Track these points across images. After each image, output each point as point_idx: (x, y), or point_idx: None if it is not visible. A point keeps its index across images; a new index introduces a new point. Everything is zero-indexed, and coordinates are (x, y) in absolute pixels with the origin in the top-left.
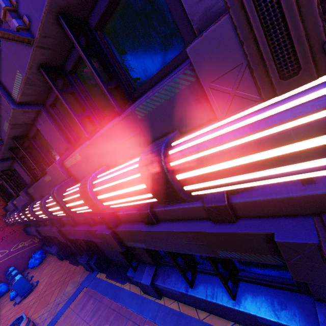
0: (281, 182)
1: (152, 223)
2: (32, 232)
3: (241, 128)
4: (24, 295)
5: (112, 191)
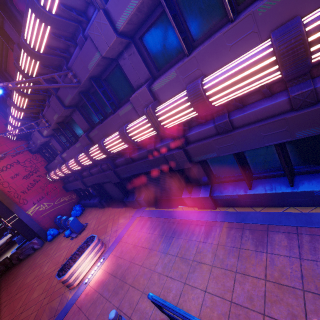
0: None
1: (227, 131)
2: (74, 186)
3: None
4: (78, 232)
5: (227, 80)
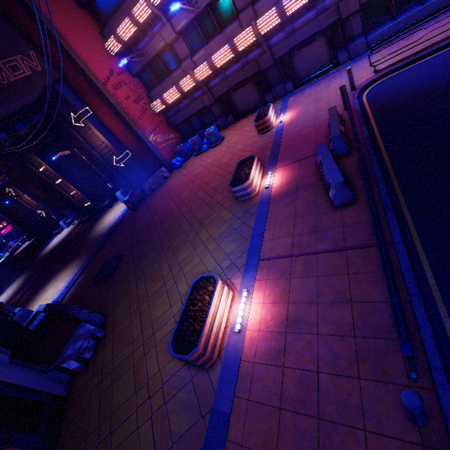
0: None
1: None
2: (189, 112)
3: None
4: (220, 140)
5: None
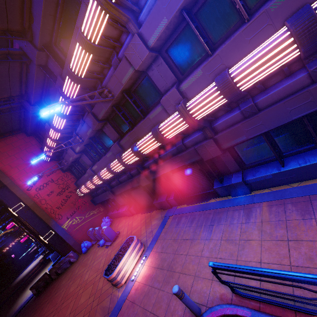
0: None
1: (254, 114)
2: (102, 198)
3: None
4: (112, 240)
5: (252, 66)
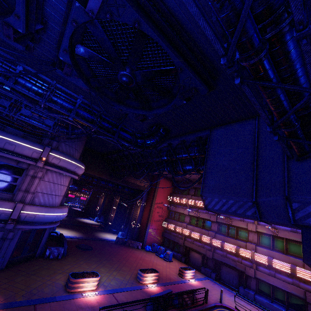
0: (310, 285)
1: (272, 276)
2: (172, 238)
3: (307, 271)
4: (169, 260)
5: (279, 264)
